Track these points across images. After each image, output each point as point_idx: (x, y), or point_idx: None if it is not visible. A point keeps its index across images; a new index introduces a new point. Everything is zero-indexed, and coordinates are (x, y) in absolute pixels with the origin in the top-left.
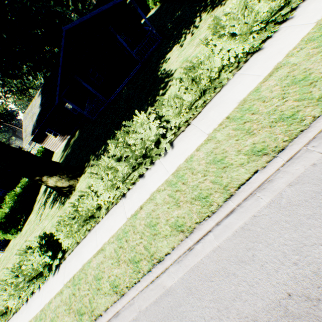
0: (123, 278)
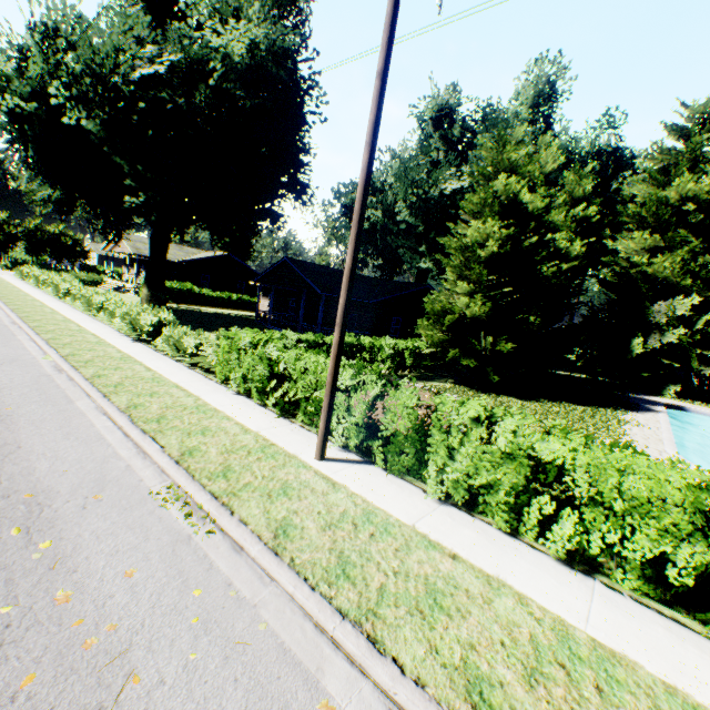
0: (13, 303)
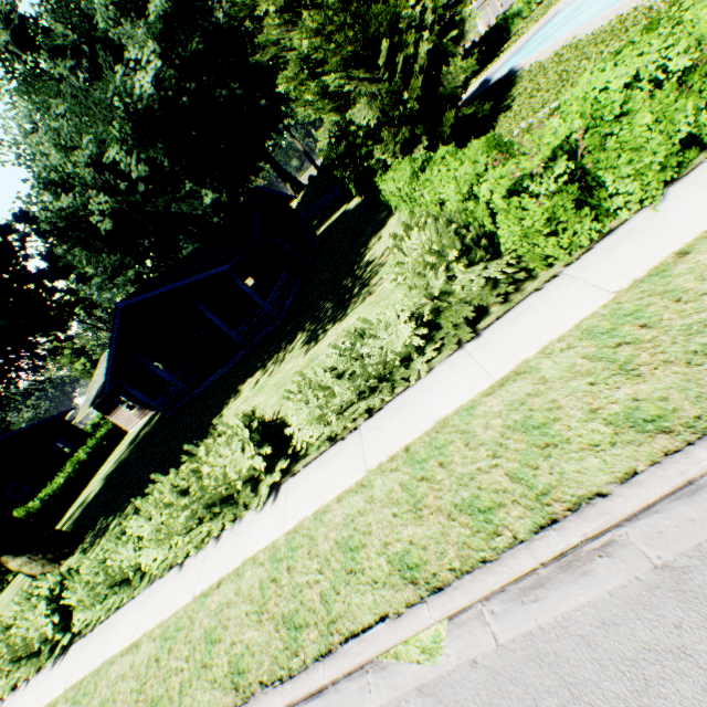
0: None
